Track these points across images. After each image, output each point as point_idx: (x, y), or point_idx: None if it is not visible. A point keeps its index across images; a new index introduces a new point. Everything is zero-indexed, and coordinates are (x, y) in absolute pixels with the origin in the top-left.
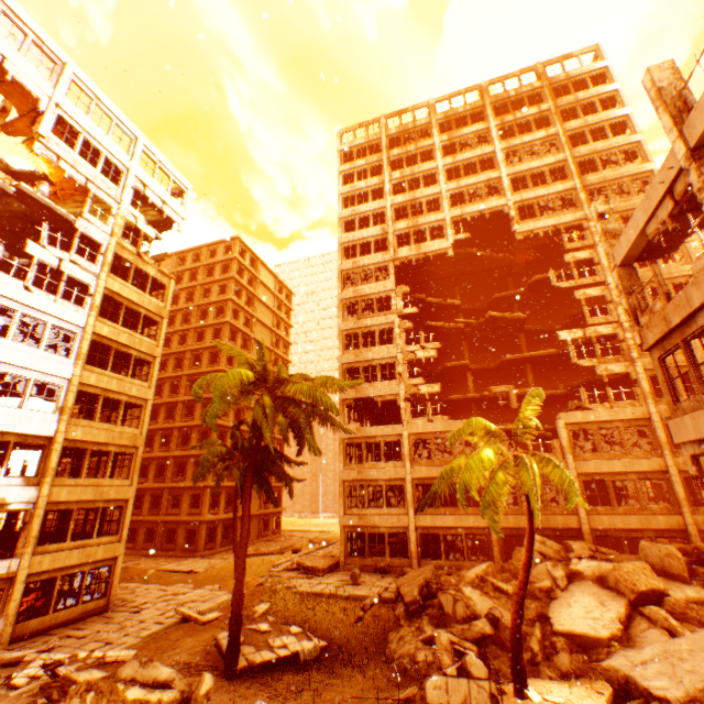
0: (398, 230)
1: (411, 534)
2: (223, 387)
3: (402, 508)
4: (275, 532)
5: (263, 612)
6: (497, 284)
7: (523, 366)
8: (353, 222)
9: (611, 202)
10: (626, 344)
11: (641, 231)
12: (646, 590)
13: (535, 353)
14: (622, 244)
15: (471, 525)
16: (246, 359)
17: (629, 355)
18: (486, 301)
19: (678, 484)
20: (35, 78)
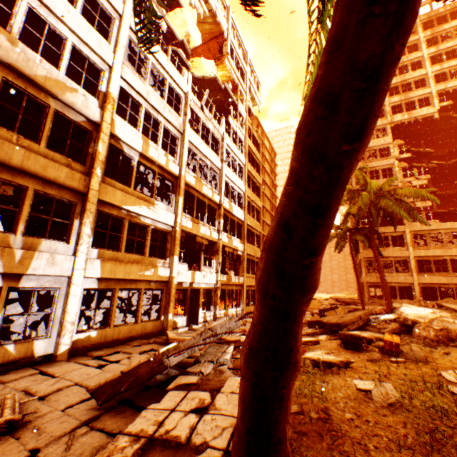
0: (392, 103)
1: (415, 287)
2: (373, 188)
3: (406, 273)
4: None
5: None
6: (453, 138)
7: None
8: None
9: None
10: None
11: None
12: None
13: None
14: None
15: None
16: (361, 177)
17: None
18: (436, 152)
19: None
20: (223, 19)
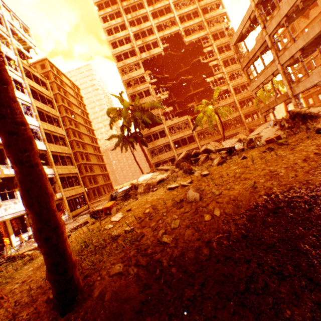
0: (138, 45)
1: (176, 157)
2: (126, 106)
3: (171, 151)
4: (112, 190)
5: None
6: (177, 67)
7: (193, 98)
8: (114, 43)
9: (215, 27)
10: (226, 80)
11: (241, 32)
12: (243, 138)
13: (197, 91)
14: (234, 38)
15: (193, 148)
16: (121, 99)
17: (227, 83)
18: (173, 76)
19: (243, 118)
20: None
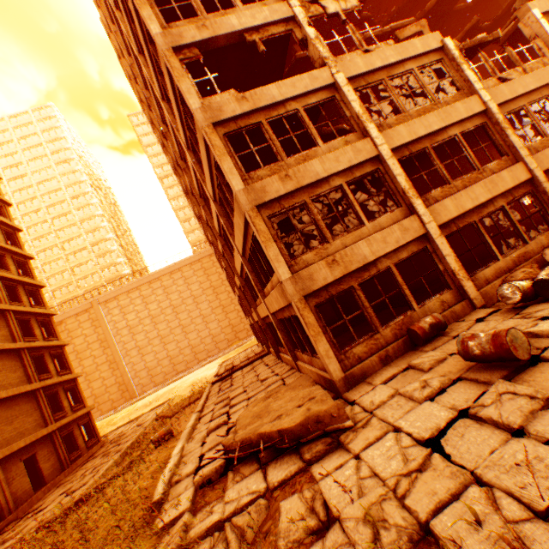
0: None
1: (440, 242)
2: None
3: (397, 211)
4: (92, 445)
5: None
6: None
7: None
8: None
9: None
10: None
11: None
12: None
13: (395, 25)
14: None
15: (511, 185)
16: None
17: None
18: None
19: None
20: None
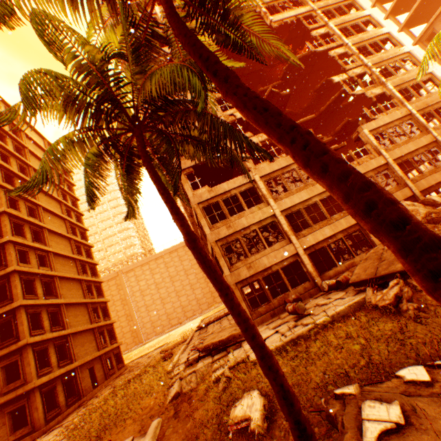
0: None
1: (303, 257)
2: None
3: (283, 241)
4: (120, 368)
5: (263, 409)
6: None
7: None
8: None
9: (322, 1)
10: (375, 76)
11: None
12: None
13: (302, 120)
14: None
15: (345, 227)
16: None
17: (380, 82)
18: None
19: None
20: None
